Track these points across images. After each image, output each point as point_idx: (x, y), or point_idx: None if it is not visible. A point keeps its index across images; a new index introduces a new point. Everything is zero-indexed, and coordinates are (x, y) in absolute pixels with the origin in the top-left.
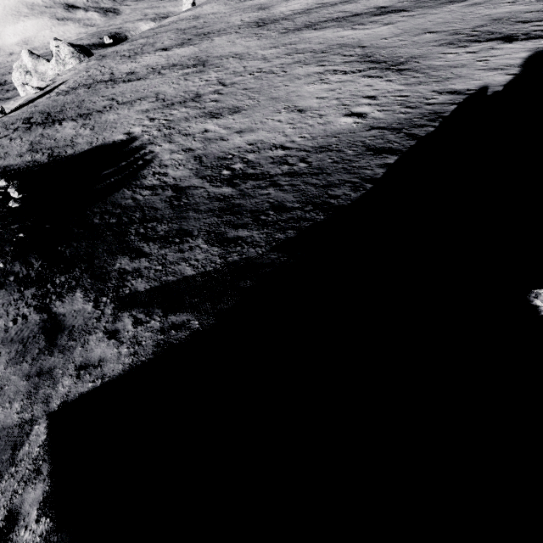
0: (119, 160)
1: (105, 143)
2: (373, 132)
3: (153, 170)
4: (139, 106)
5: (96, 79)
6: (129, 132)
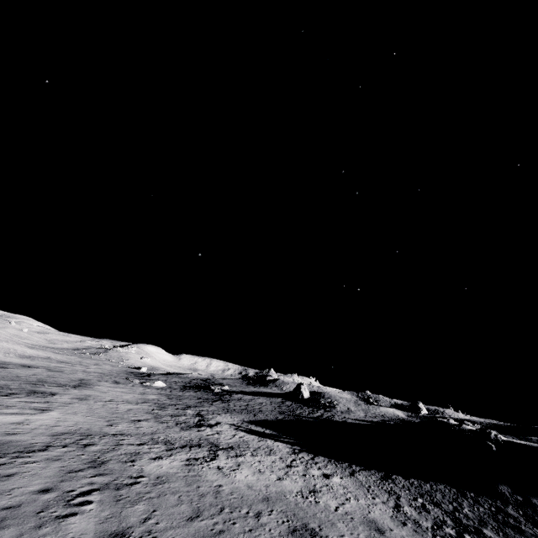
0: None
1: None
2: (360, 476)
3: None
4: None
5: None
6: None
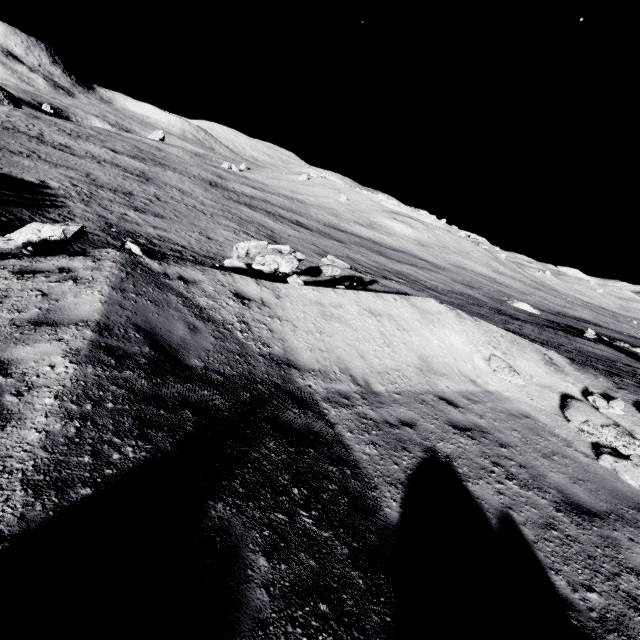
0: (23, 192)
1: (11, 175)
2: None
3: (60, 212)
4: (64, 171)
5: (18, 128)
6: (44, 181)
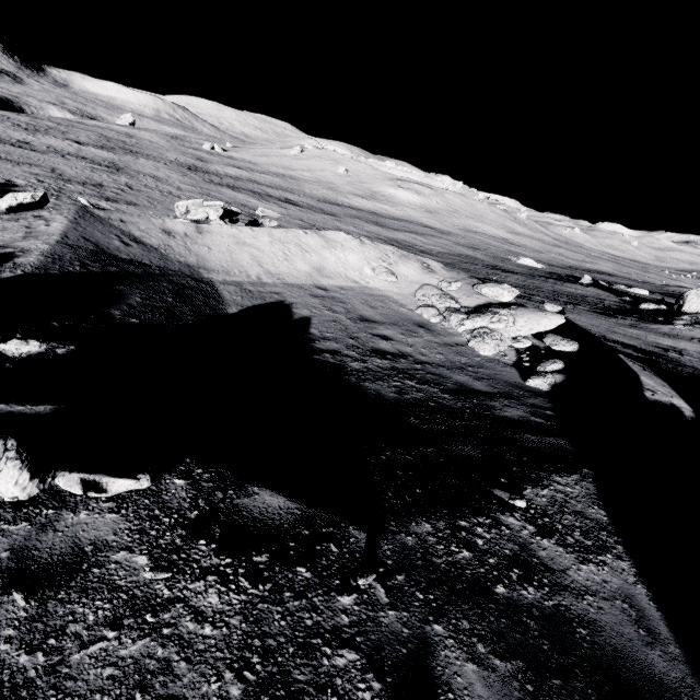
0: None
1: None
2: None
3: None
4: (28, 168)
5: None
6: (10, 180)
